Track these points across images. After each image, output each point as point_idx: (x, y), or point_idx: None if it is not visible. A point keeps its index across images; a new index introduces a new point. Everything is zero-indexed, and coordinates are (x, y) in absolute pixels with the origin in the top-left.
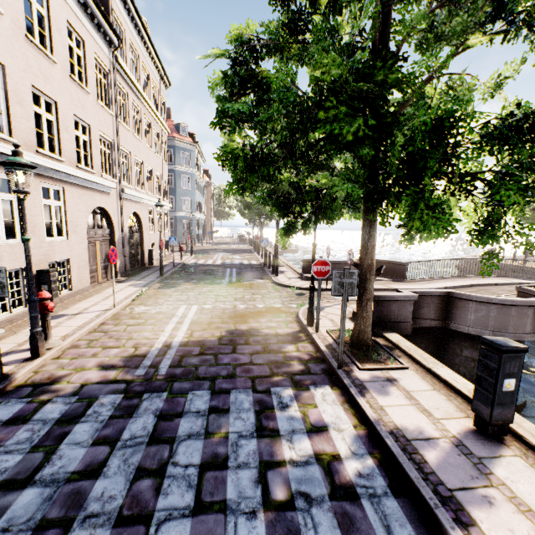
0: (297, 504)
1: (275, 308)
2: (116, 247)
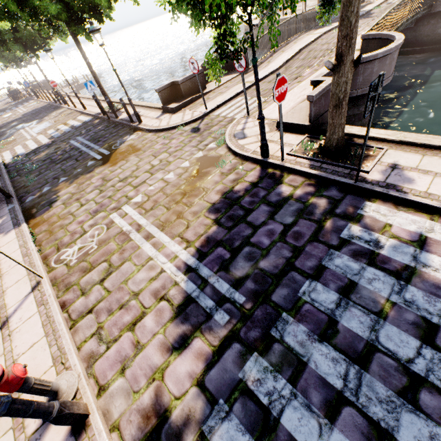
0: None
1: (202, 158)
2: None
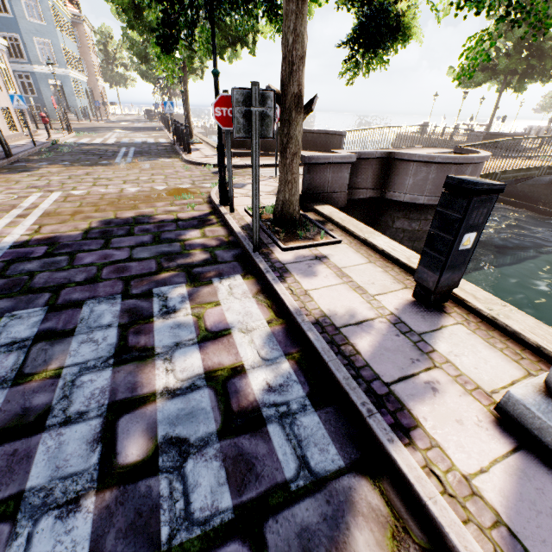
0: (162, 462)
1: (181, 189)
2: None
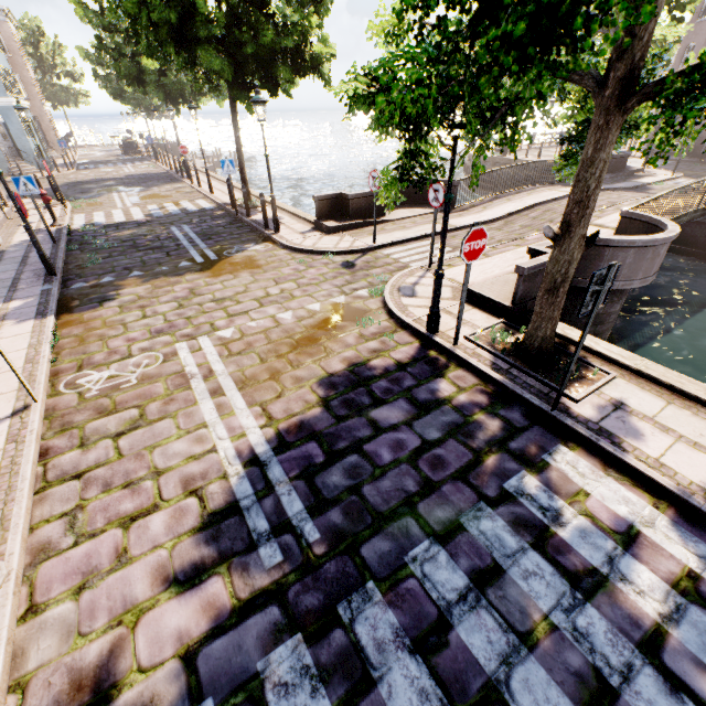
0: None
1: (341, 305)
2: None
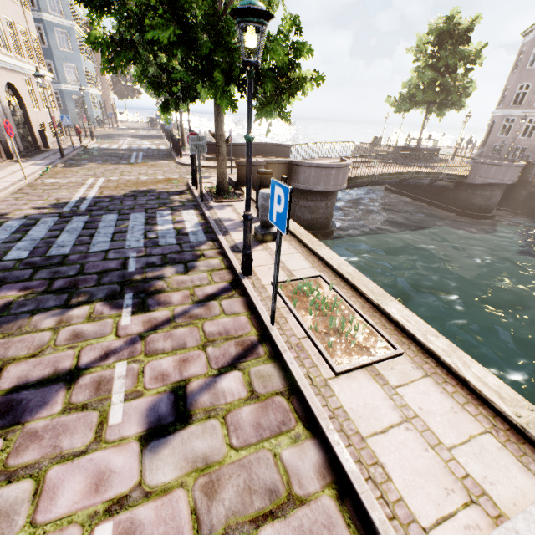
0: (160, 238)
1: (172, 178)
2: (1, 125)
